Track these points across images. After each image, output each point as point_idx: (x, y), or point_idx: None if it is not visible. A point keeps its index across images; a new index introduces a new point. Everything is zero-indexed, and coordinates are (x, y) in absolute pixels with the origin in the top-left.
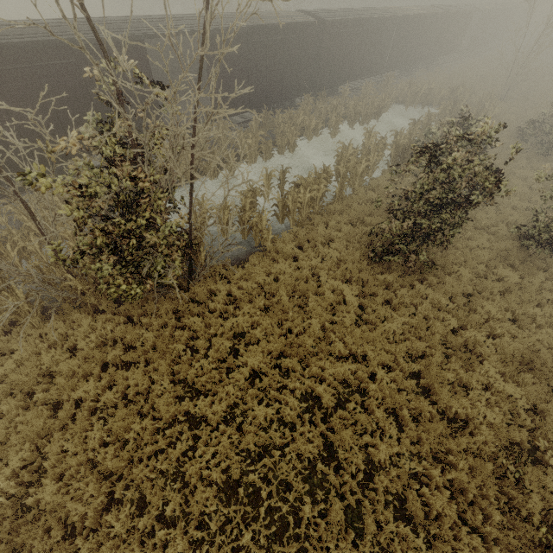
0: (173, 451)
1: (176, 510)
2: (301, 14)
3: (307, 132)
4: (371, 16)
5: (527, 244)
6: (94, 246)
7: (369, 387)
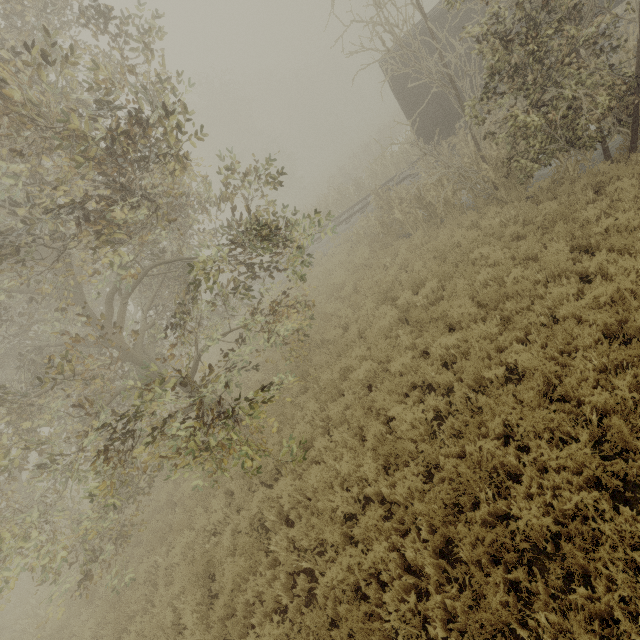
0: (550, 297)
1: (539, 338)
2: None
3: None
4: None
5: None
6: (496, 70)
7: None
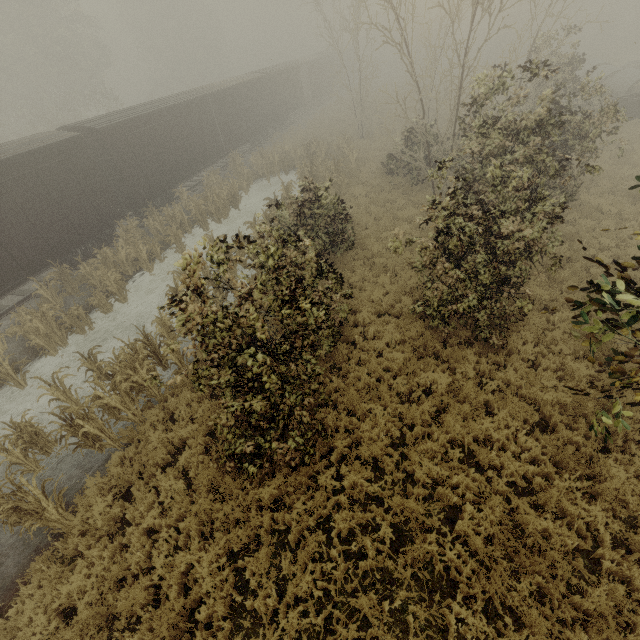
0: None
1: None
2: (58, 132)
3: (141, 265)
4: (168, 105)
5: (434, 324)
6: None
7: None
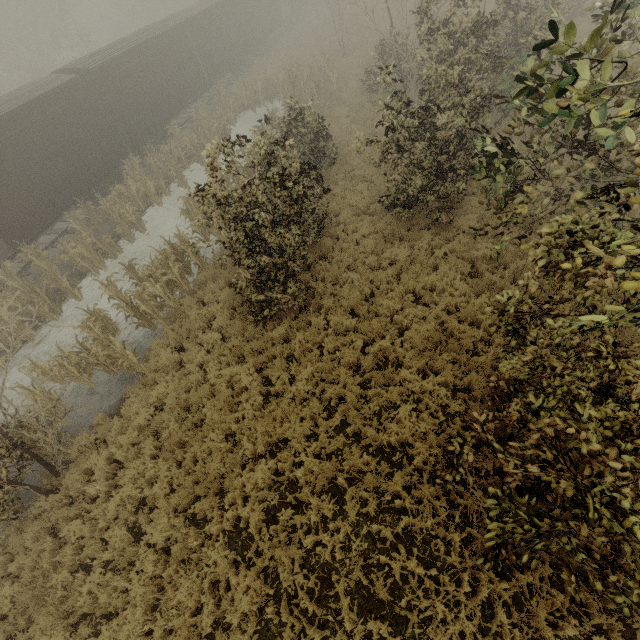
0: None
1: None
2: (56, 76)
3: (151, 199)
4: (148, 38)
5: (397, 212)
6: None
7: (297, 475)
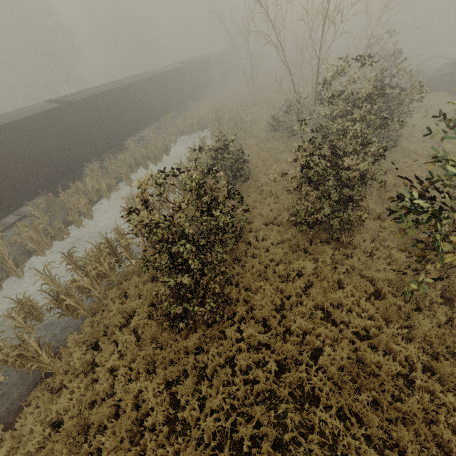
0: None
1: None
2: (46, 103)
3: (102, 193)
4: (120, 85)
5: (303, 229)
6: None
7: None
